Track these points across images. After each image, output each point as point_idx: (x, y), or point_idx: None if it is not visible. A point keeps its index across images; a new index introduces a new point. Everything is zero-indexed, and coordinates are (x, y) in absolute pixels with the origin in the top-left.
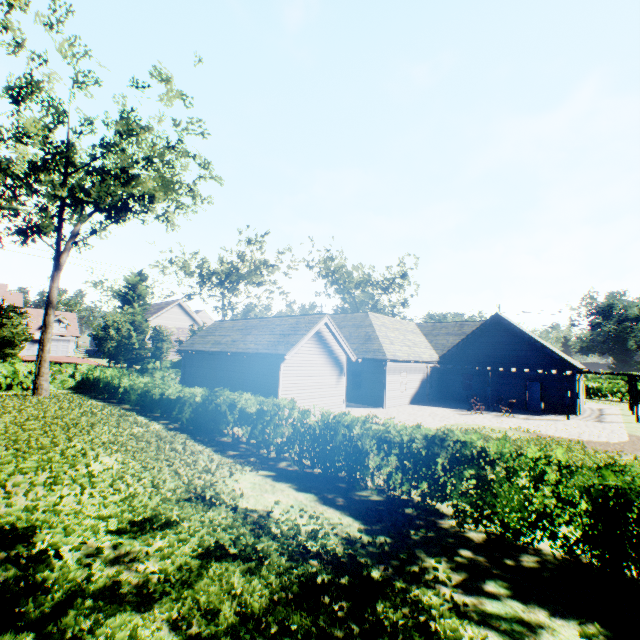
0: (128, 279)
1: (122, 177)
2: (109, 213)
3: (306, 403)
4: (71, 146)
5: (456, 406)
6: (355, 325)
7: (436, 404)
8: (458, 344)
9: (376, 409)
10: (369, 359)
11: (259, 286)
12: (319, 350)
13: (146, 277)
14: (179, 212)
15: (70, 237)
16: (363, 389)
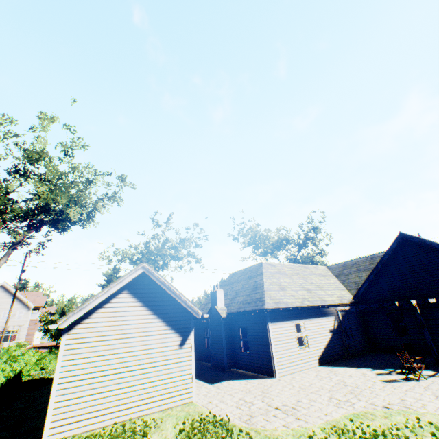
0: (105, 273)
1: (42, 194)
2: (53, 224)
3: (113, 390)
4: (6, 181)
5: (387, 363)
6: (249, 276)
7: (359, 361)
8: (369, 278)
9: (260, 380)
10: (250, 311)
11: (180, 259)
12: (141, 309)
13: (117, 270)
14: (74, 207)
15: (13, 245)
16: (251, 350)
